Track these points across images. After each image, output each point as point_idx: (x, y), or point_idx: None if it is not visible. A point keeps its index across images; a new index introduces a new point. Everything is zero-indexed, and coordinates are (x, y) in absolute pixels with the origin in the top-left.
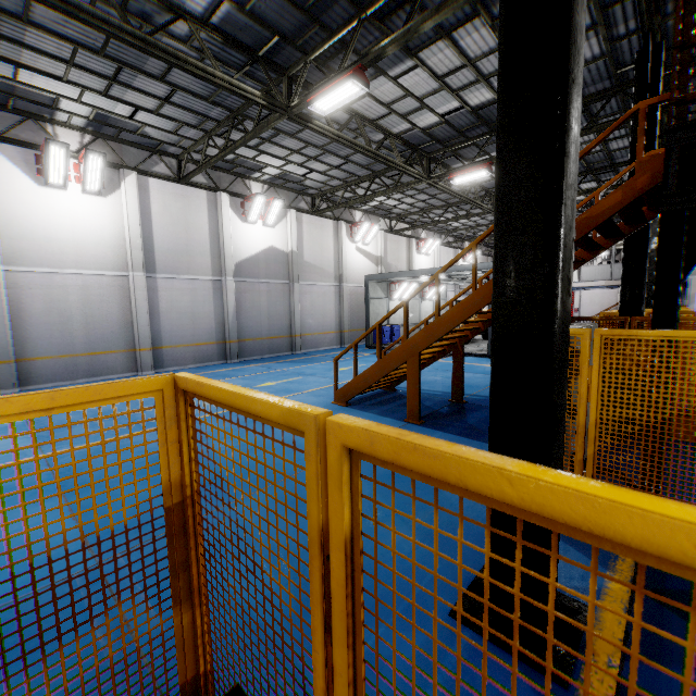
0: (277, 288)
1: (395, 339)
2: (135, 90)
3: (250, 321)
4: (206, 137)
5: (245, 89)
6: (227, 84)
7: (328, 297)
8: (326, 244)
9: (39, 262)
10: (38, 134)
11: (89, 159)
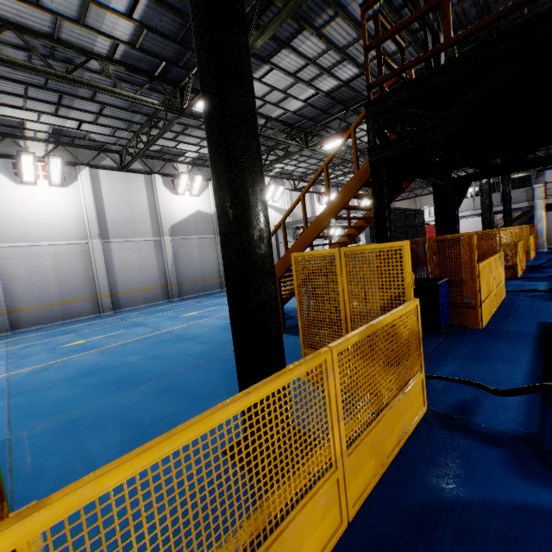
0: (206, 241)
1: None
2: (75, 110)
3: (186, 268)
4: (135, 136)
5: (146, 101)
6: (132, 99)
7: None
8: None
9: (21, 239)
10: (14, 148)
11: (51, 161)
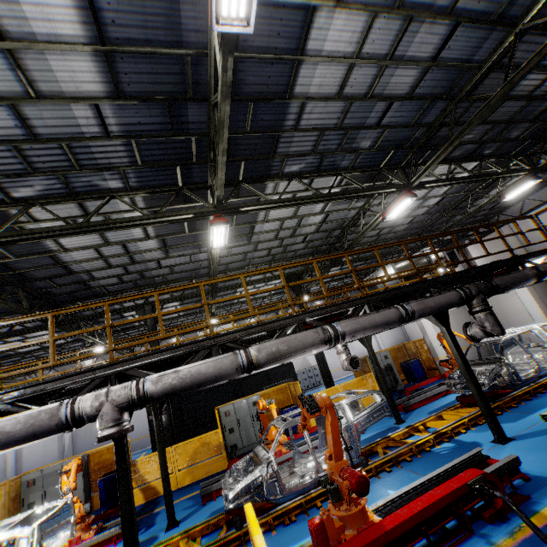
0: None
1: None
2: None
3: (84, 444)
4: None
5: None
6: None
7: None
8: None
9: None
10: None
11: None
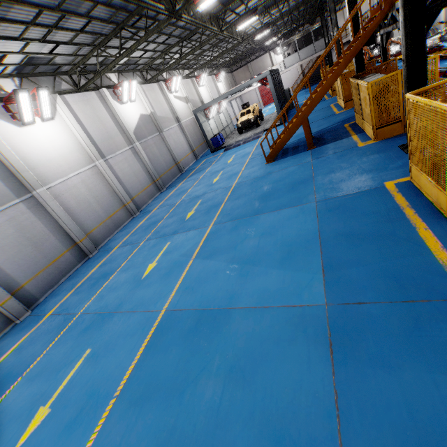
0: (157, 139)
1: (223, 141)
2: (65, 30)
3: (157, 164)
4: (95, 50)
5: (159, 9)
6: (155, 8)
7: (178, 133)
8: (161, 100)
9: (55, 177)
10: None
11: (40, 95)
